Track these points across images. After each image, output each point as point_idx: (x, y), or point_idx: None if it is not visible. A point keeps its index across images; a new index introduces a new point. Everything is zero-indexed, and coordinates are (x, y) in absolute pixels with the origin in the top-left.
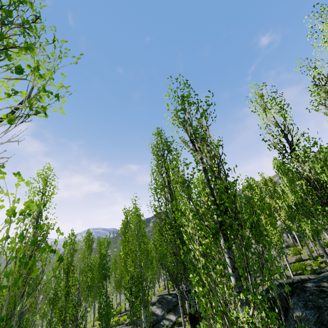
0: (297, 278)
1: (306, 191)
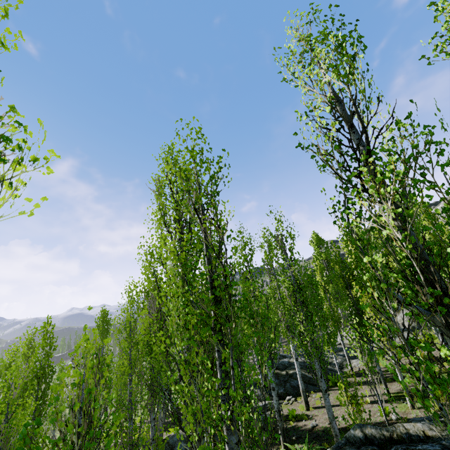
0: (401, 429)
1: (386, 286)
